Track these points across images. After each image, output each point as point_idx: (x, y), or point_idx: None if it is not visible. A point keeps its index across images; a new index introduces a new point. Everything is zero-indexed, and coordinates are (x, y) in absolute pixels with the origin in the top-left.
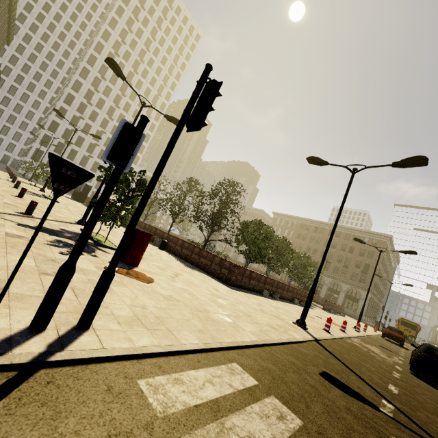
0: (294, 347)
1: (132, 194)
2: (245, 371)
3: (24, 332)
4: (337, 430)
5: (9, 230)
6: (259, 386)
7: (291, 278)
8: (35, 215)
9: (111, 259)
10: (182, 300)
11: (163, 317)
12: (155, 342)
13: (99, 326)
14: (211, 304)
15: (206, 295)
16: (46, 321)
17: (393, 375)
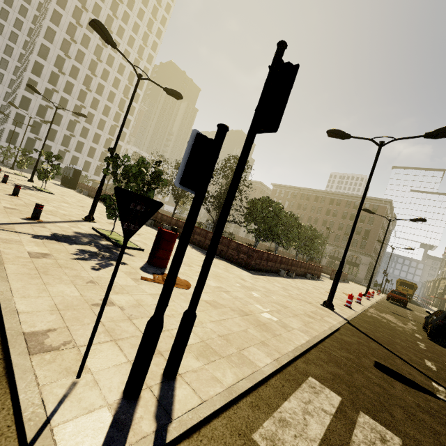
0: (338, 337)
1: (147, 187)
2: (323, 386)
3: (123, 405)
4: (428, 439)
5: (29, 248)
6: (344, 402)
7: (298, 252)
8: (42, 219)
9: (139, 263)
10: (226, 303)
11: (224, 334)
12: (239, 374)
13: (182, 369)
14: (251, 302)
15: (239, 290)
16: (142, 386)
17: (420, 347)
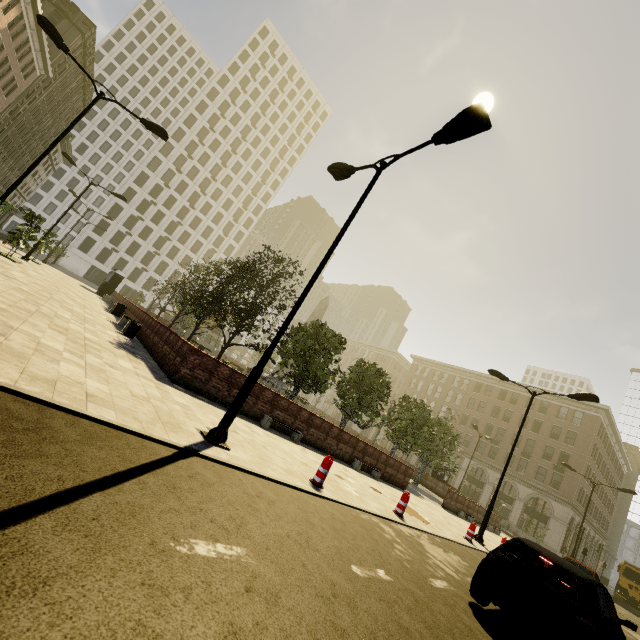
0: None
1: None
2: None
3: None
4: None
5: None
6: None
7: (394, 444)
8: None
9: None
10: None
11: None
12: None
13: None
14: None
15: None
16: None
17: (351, 566)
